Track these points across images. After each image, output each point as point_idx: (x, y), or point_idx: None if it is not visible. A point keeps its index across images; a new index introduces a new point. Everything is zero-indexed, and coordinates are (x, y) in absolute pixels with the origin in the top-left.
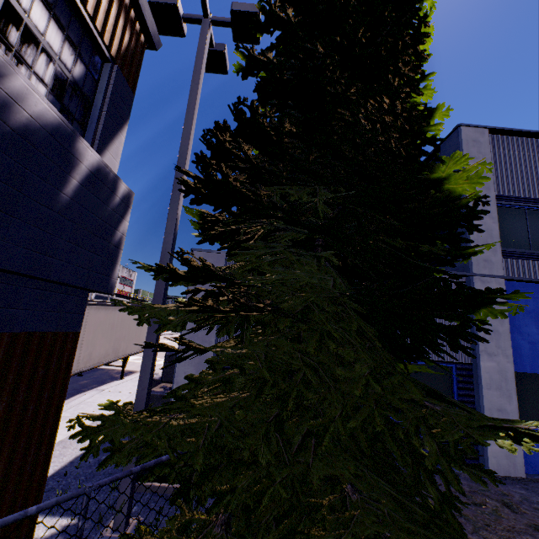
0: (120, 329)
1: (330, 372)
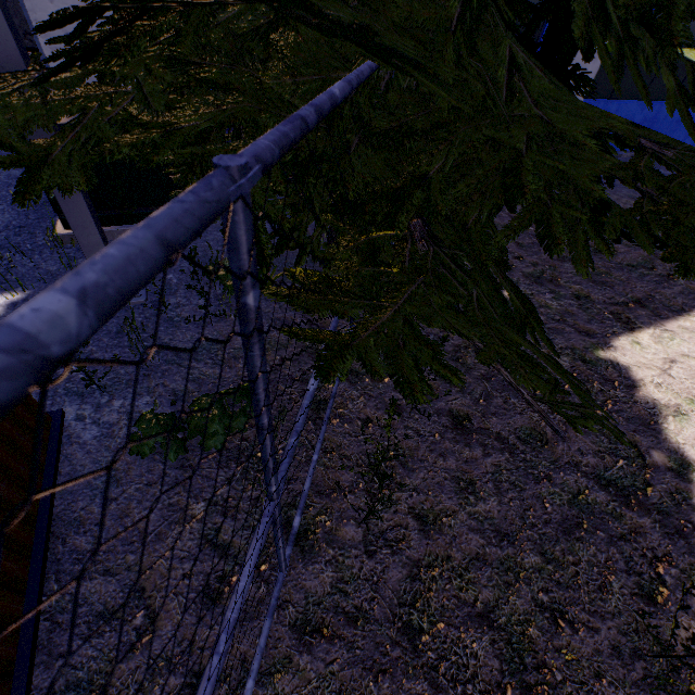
0: None
1: None
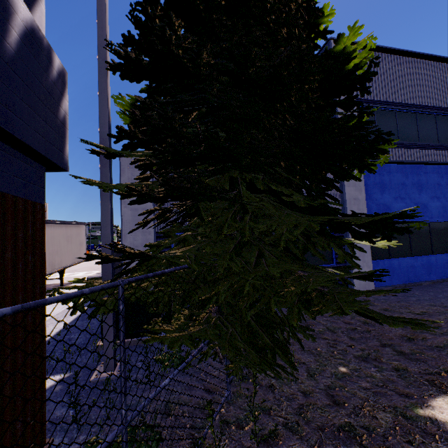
0: (51, 245)
1: (269, 213)
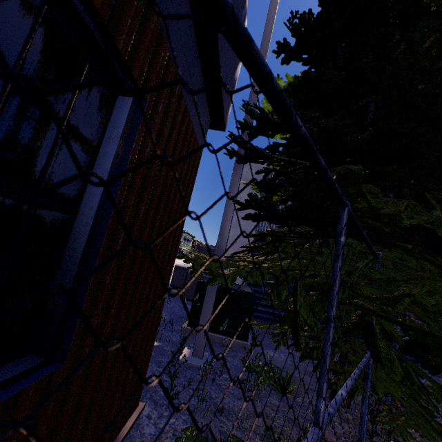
0: None
1: None
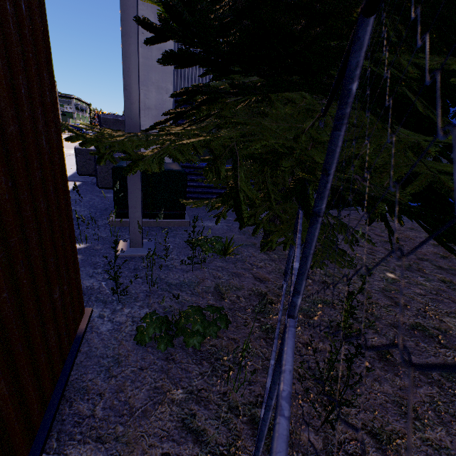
0: None
1: (422, 52)
